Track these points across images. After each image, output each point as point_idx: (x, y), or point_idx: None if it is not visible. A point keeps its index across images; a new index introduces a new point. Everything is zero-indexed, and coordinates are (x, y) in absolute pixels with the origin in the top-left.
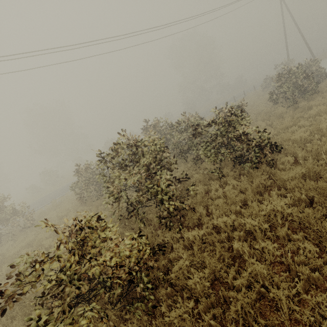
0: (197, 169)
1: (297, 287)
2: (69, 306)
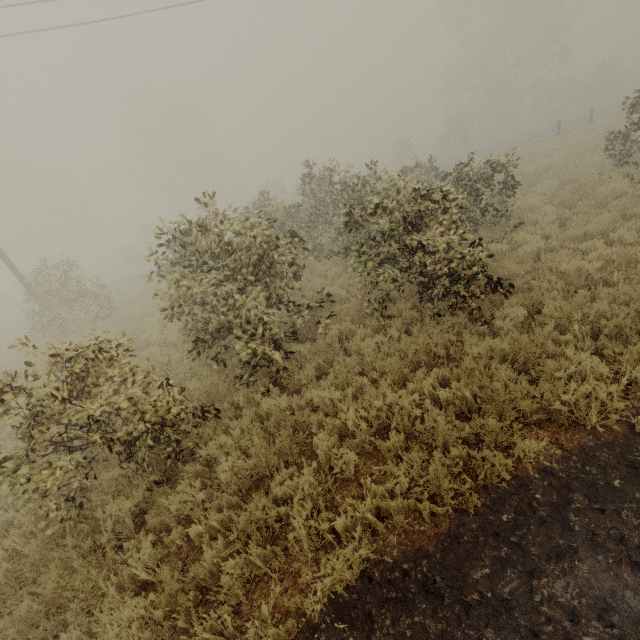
0: (368, 288)
1: (337, 523)
2: (31, 449)
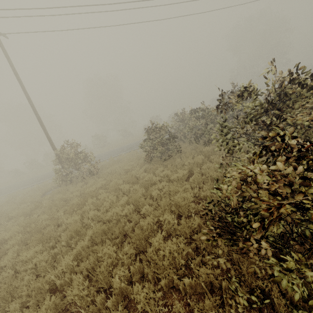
0: None
1: None
2: None
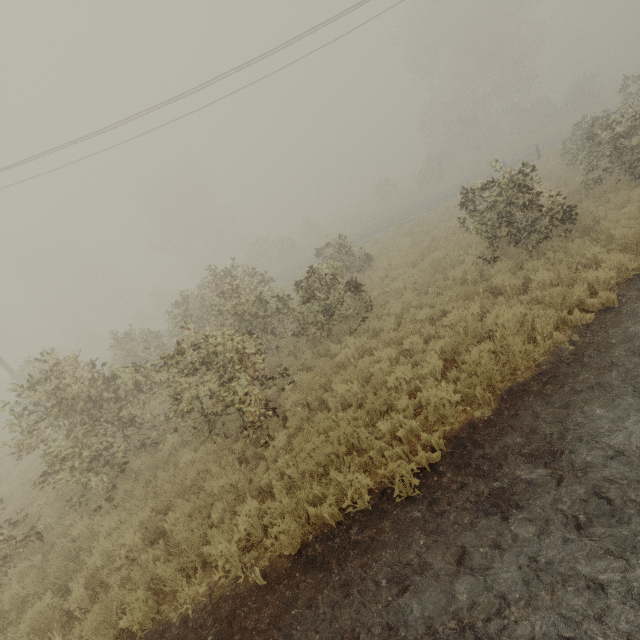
0: None
1: None
2: None
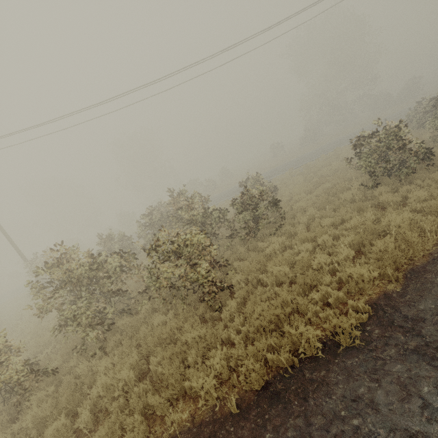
0: None
1: None
2: None
